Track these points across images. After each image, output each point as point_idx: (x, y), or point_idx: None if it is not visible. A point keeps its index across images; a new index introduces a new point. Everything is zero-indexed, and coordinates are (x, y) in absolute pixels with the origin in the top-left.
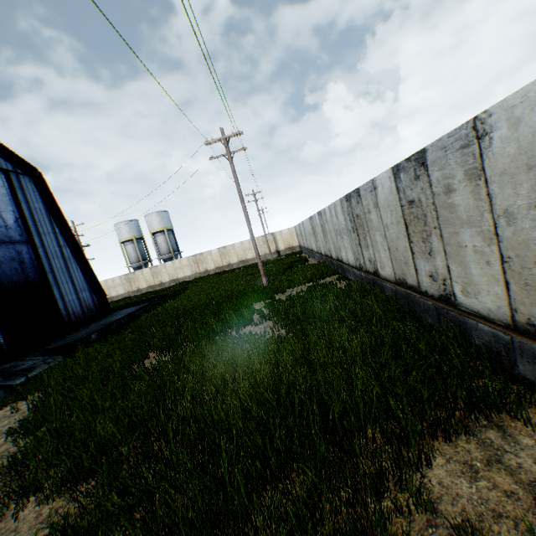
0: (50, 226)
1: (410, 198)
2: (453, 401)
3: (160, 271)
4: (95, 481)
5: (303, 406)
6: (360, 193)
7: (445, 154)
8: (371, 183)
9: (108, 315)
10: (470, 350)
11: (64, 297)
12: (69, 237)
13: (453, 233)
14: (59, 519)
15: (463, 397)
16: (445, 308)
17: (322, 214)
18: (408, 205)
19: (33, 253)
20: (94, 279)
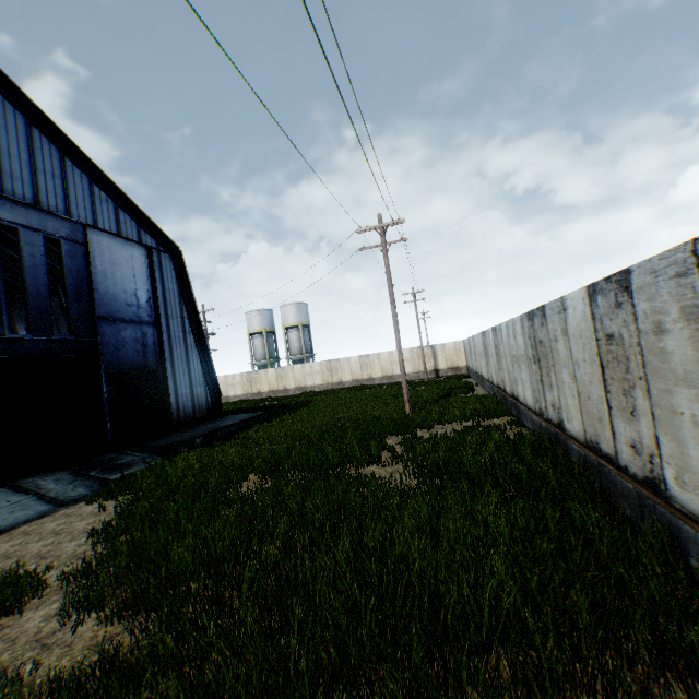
0: (179, 309)
1: (608, 330)
2: (631, 645)
3: (286, 374)
4: (155, 615)
5: (409, 591)
6: (545, 312)
7: (654, 280)
8: (559, 302)
9: (218, 418)
10: (677, 573)
11: (177, 390)
12: (195, 323)
13: (664, 390)
14: (112, 647)
15: (649, 643)
16: (650, 499)
17: (497, 331)
18: (605, 340)
19: (156, 336)
20: (211, 373)
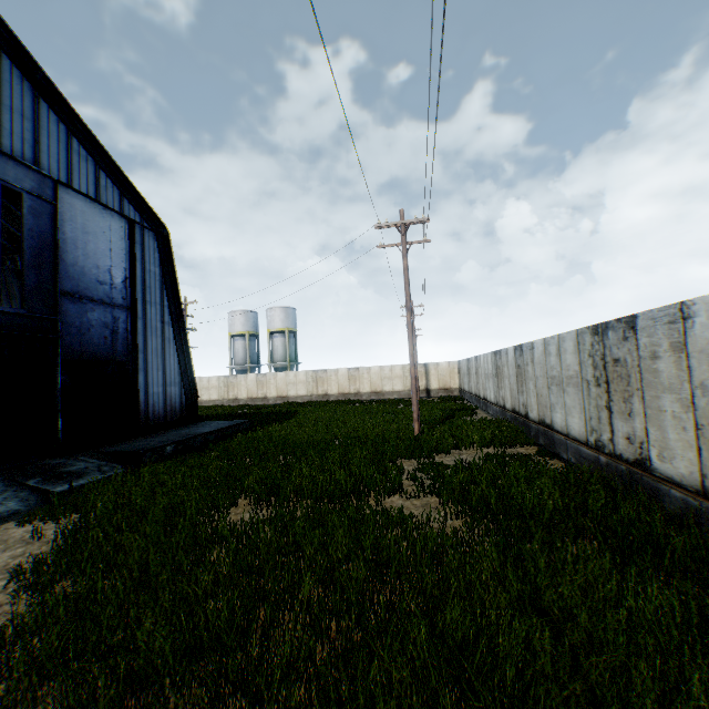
0: (159, 295)
1: None
2: None
3: (268, 382)
4: None
5: None
6: (636, 323)
7: None
8: (674, 309)
9: (193, 423)
10: None
11: (148, 387)
12: (177, 313)
13: None
14: None
15: None
16: None
17: (525, 350)
18: None
19: (130, 323)
20: (189, 372)
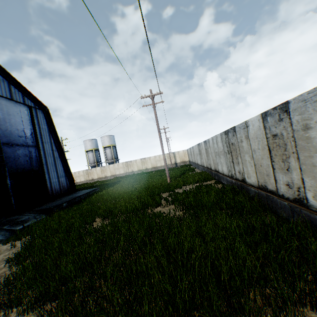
0: (49, 138)
1: (274, 132)
2: (315, 278)
3: (106, 169)
4: (56, 304)
5: (201, 267)
6: (235, 129)
7: (304, 104)
8: (244, 123)
9: (74, 192)
10: None
11: (50, 180)
12: (58, 145)
13: (308, 156)
14: None
15: None
16: (298, 207)
17: (207, 142)
18: (272, 137)
19: (37, 153)
20: (68, 170)
